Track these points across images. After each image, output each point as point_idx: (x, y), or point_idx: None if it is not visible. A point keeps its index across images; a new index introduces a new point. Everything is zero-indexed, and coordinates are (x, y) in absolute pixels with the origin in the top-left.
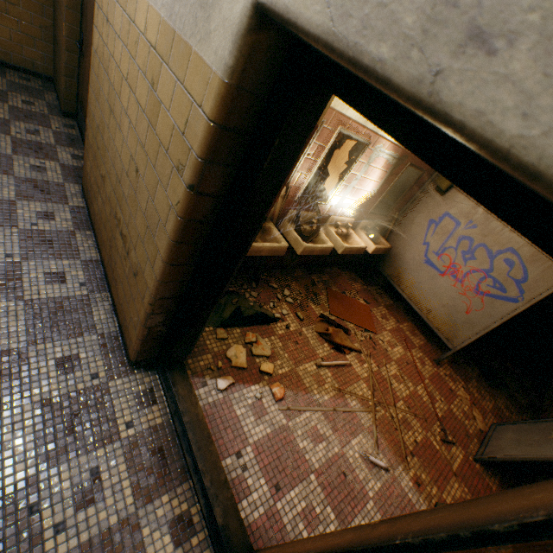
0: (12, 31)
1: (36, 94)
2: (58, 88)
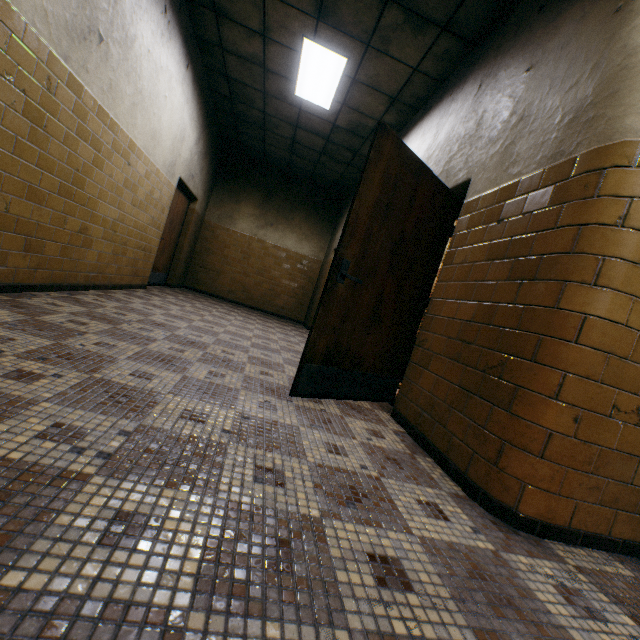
0: (293, 304)
1: (296, 324)
2: (306, 321)
